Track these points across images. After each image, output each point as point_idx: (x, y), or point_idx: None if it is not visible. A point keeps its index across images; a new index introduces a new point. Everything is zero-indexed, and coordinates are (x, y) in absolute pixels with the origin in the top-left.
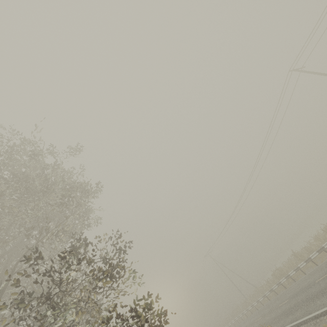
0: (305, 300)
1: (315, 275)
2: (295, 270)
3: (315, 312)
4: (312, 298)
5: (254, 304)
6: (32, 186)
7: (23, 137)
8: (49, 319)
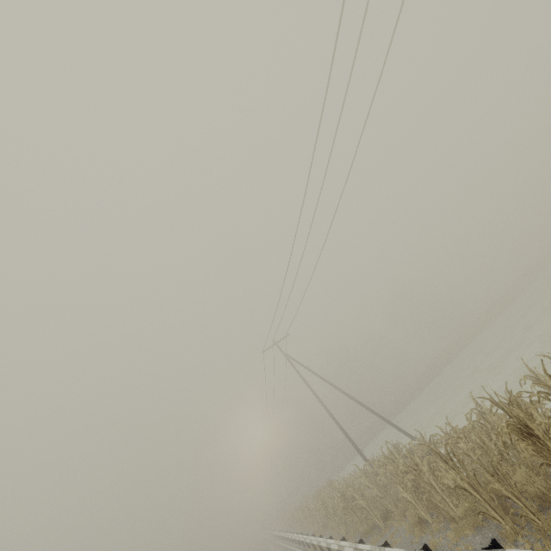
0: None
1: None
2: None
3: None
4: None
5: (363, 550)
6: None
7: None
8: None
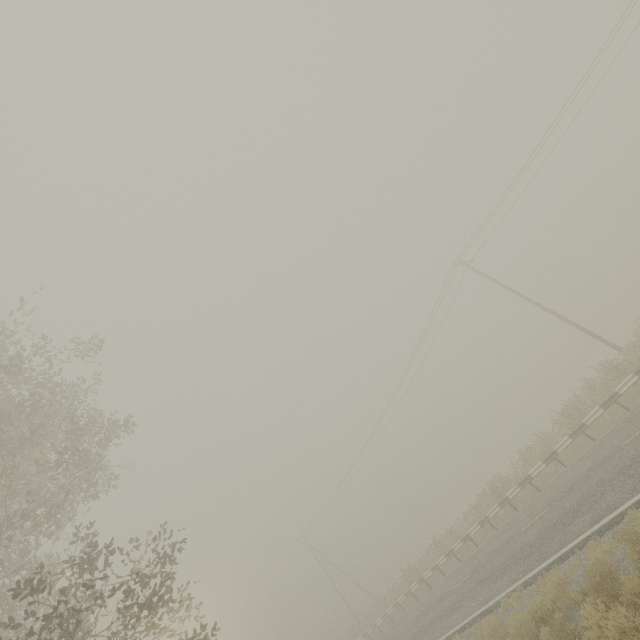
0: (434, 620)
1: (454, 578)
2: (432, 570)
3: (440, 638)
4: (442, 616)
5: (368, 632)
6: (4, 431)
7: None
8: None
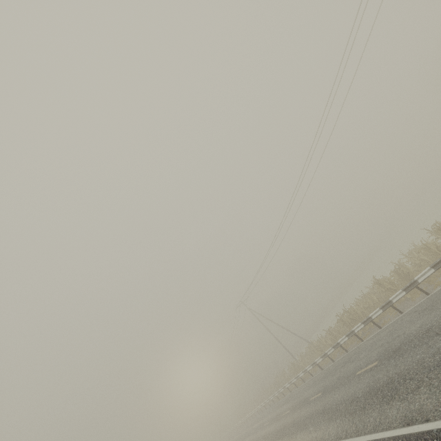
0: (437, 366)
1: (437, 309)
2: (382, 308)
3: None
4: None
5: (307, 369)
6: None
7: None
8: None
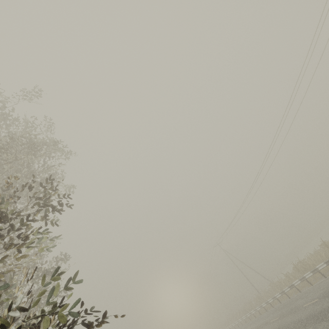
0: None
1: None
2: (325, 263)
3: None
4: None
5: (269, 301)
6: None
7: None
8: None
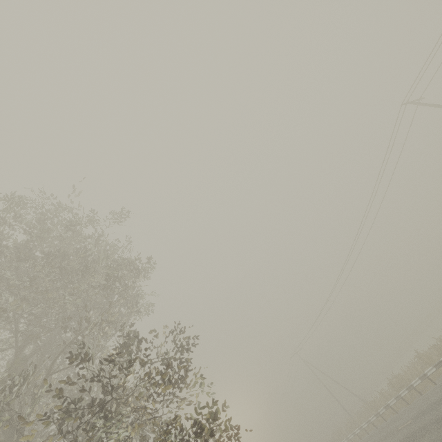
0: (435, 421)
1: None
2: (420, 378)
3: None
4: None
5: (363, 426)
6: (72, 265)
7: (59, 203)
8: (100, 433)
